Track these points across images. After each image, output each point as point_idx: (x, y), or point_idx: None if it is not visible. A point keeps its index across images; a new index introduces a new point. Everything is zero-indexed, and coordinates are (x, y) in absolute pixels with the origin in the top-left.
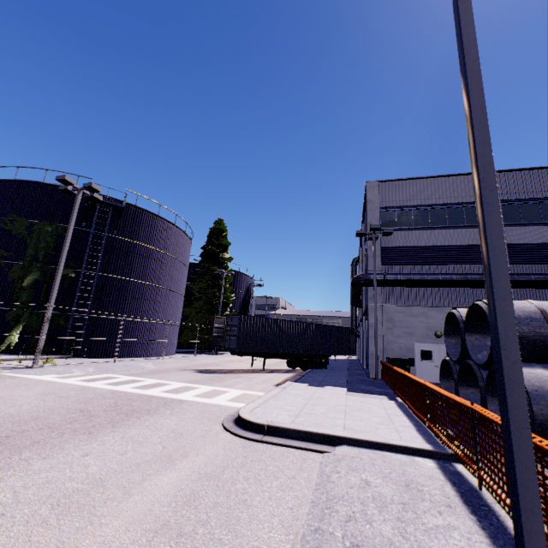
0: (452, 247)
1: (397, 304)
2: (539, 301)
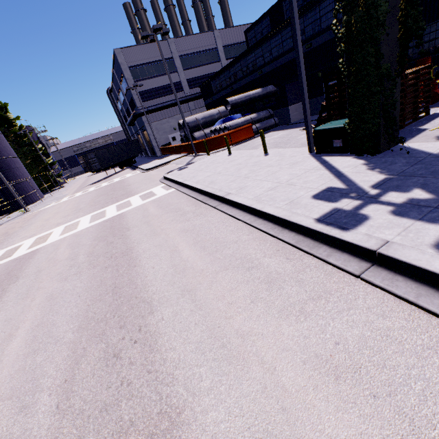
0: (168, 86)
1: (156, 120)
2: (196, 115)
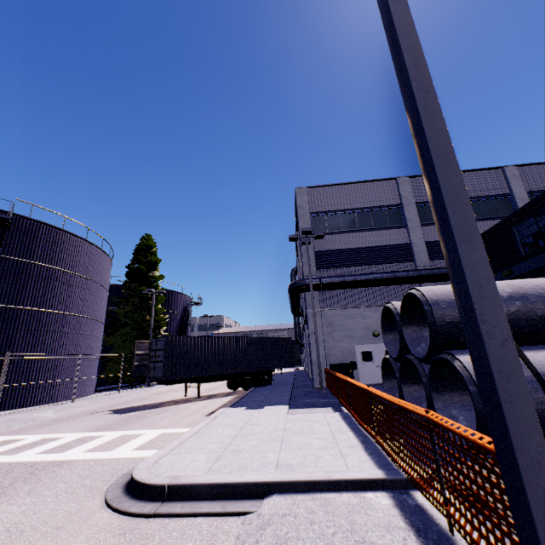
0: (379, 248)
1: (335, 307)
2: None
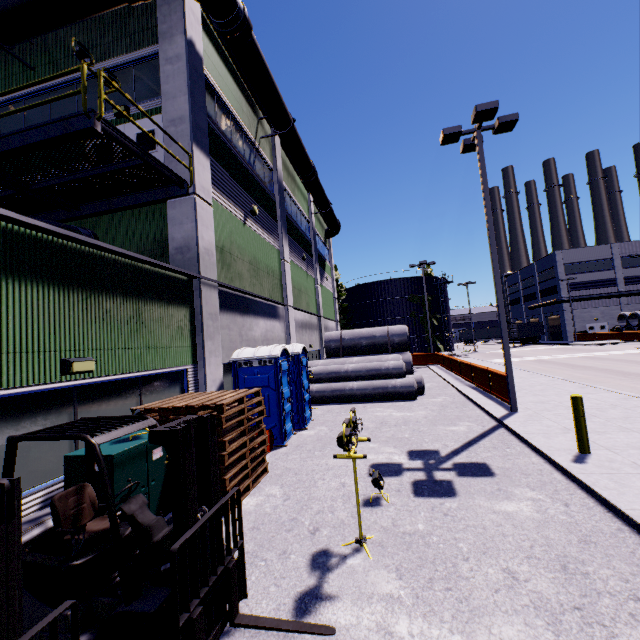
0: (599, 281)
1: (576, 309)
2: None
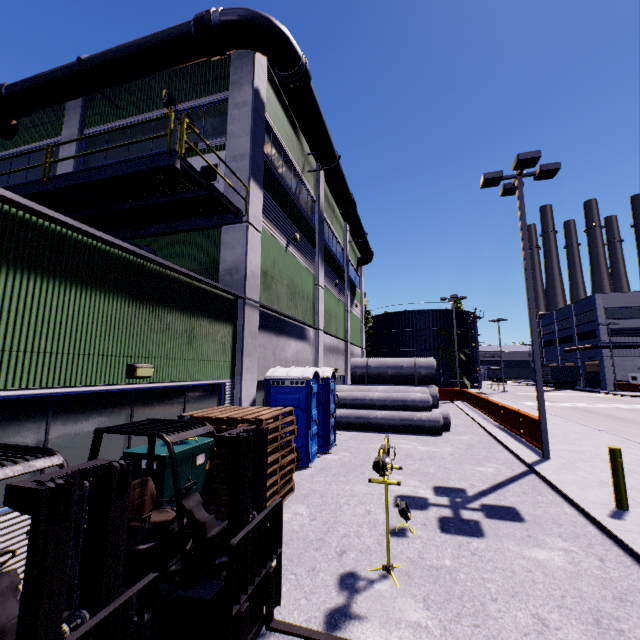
0: None
1: (617, 356)
2: None
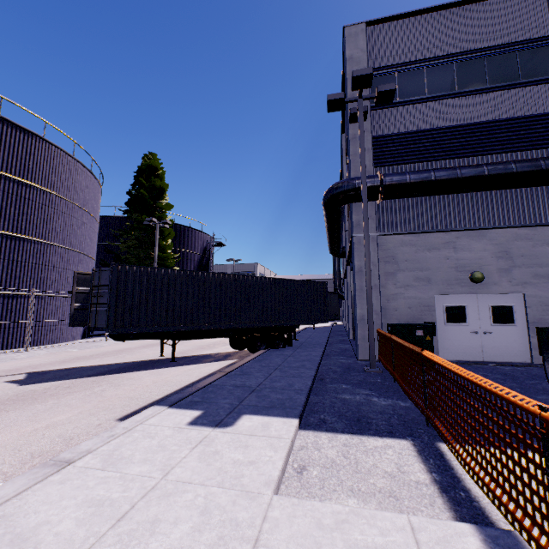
0: (498, 124)
1: (403, 231)
2: None
